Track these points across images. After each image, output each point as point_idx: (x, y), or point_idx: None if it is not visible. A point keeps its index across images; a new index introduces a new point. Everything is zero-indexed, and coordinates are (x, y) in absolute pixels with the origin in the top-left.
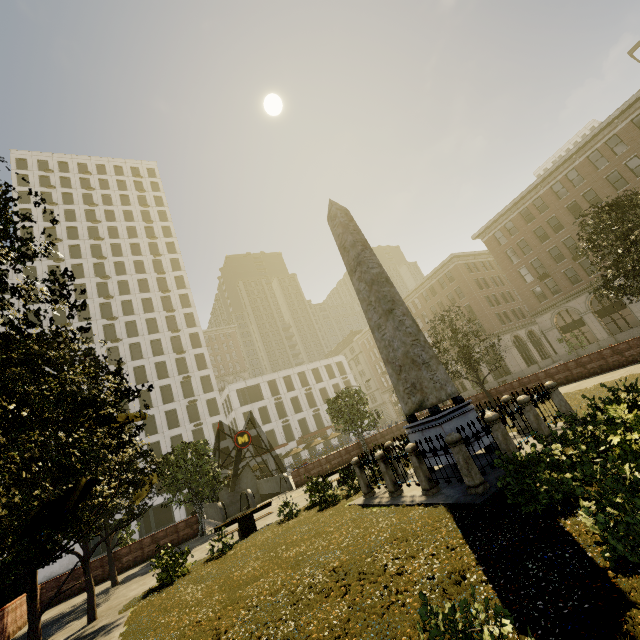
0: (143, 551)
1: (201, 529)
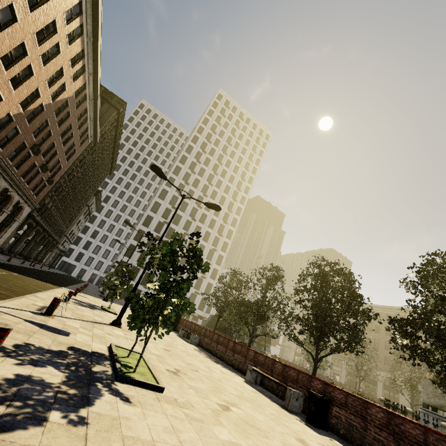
0: None
1: None
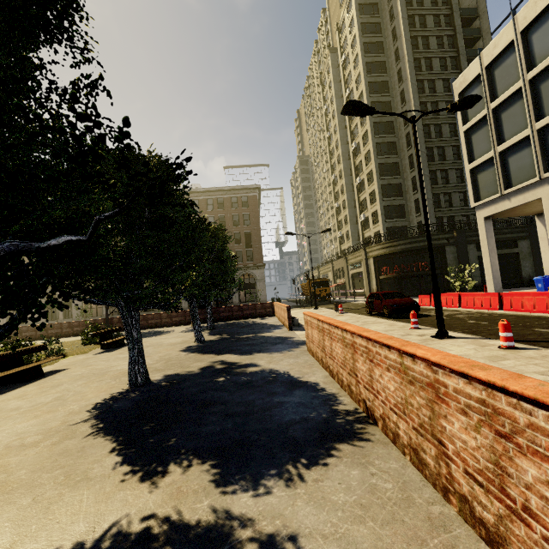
0: None
1: None
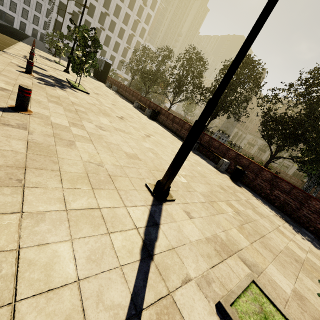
0: None
1: None
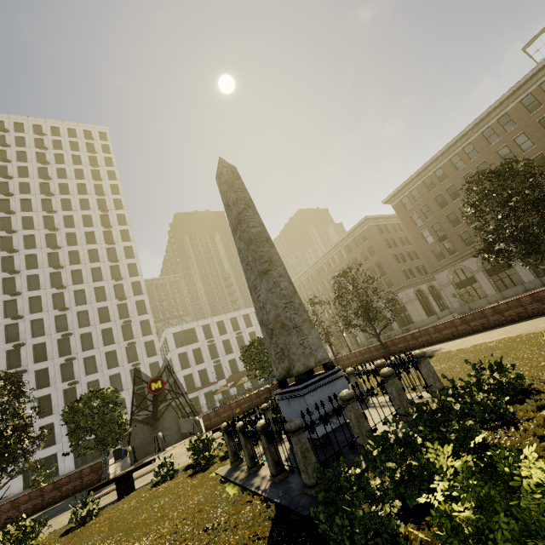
0: (43, 498)
1: (104, 475)
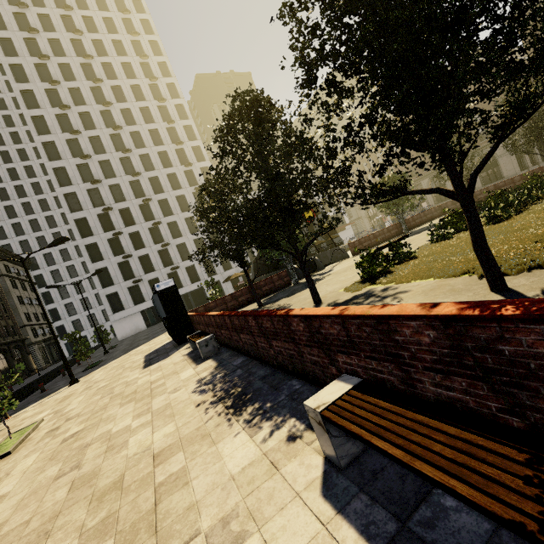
0: (251, 294)
1: (295, 279)
